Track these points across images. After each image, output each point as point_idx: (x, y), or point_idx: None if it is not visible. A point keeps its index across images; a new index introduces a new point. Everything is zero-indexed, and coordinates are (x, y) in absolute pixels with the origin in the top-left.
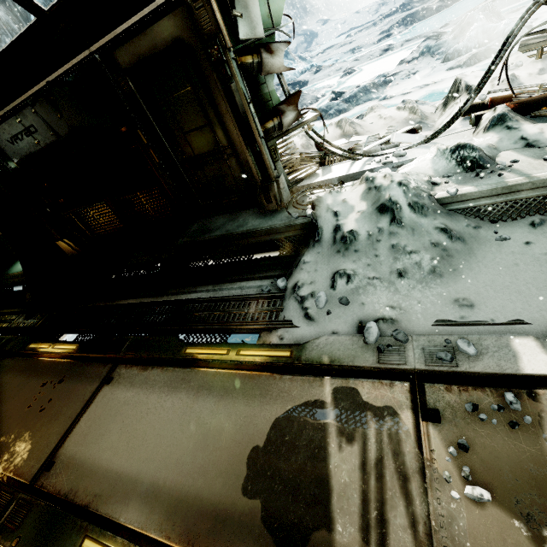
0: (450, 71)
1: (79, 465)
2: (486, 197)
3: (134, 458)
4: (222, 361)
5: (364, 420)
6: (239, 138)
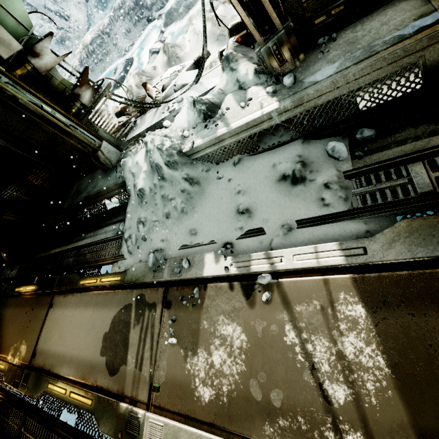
0: None
1: (45, 353)
2: (209, 147)
3: (64, 346)
4: (94, 287)
5: (144, 312)
6: (55, 131)
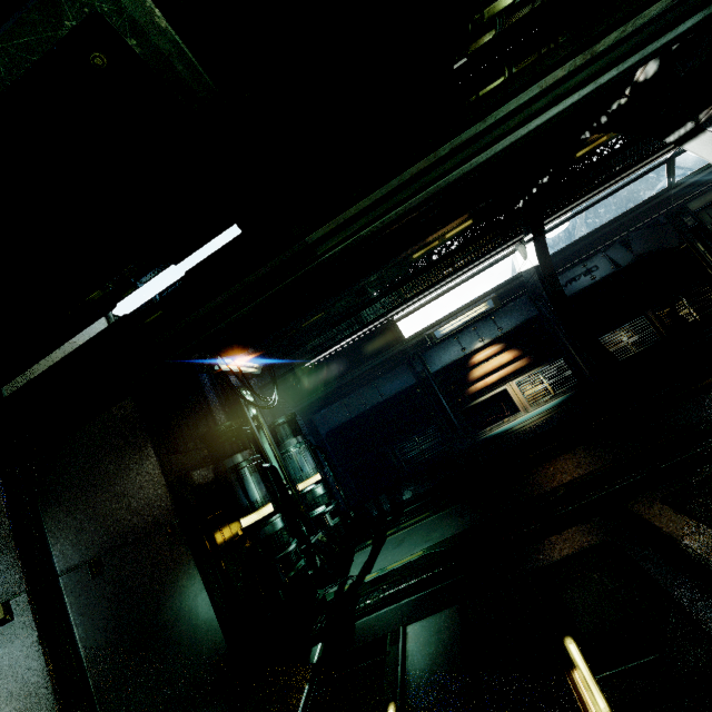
0: None
1: None
2: None
3: None
4: None
5: None
6: None
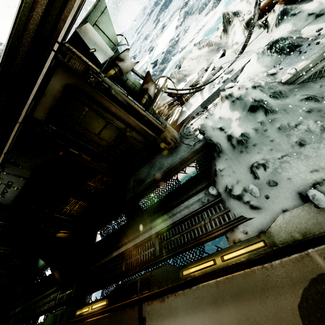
0: (207, 15)
1: None
2: (320, 62)
3: None
4: (215, 271)
5: None
6: (132, 119)
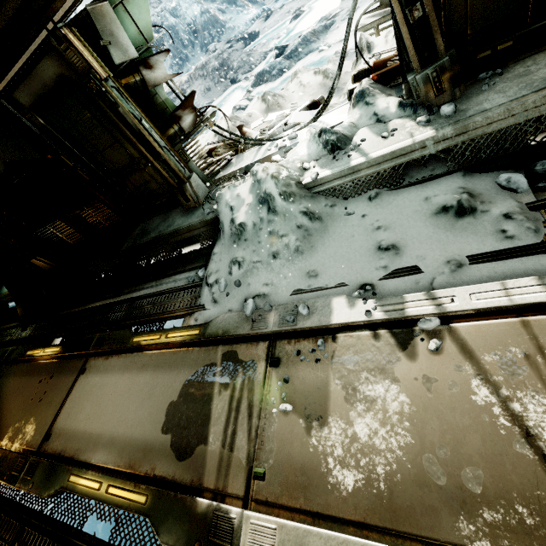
0: None
1: (66, 433)
2: (338, 179)
3: (100, 422)
4: (156, 344)
5: (237, 373)
6: (144, 152)
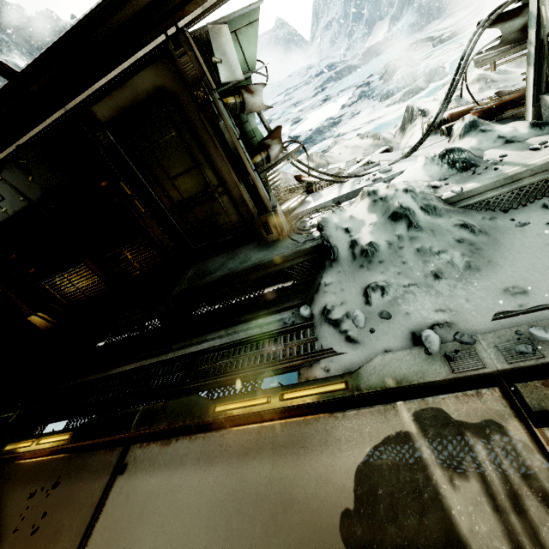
0: (389, 107)
1: None
2: (492, 190)
3: None
4: (265, 411)
5: (467, 444)
6: (232, 174)
